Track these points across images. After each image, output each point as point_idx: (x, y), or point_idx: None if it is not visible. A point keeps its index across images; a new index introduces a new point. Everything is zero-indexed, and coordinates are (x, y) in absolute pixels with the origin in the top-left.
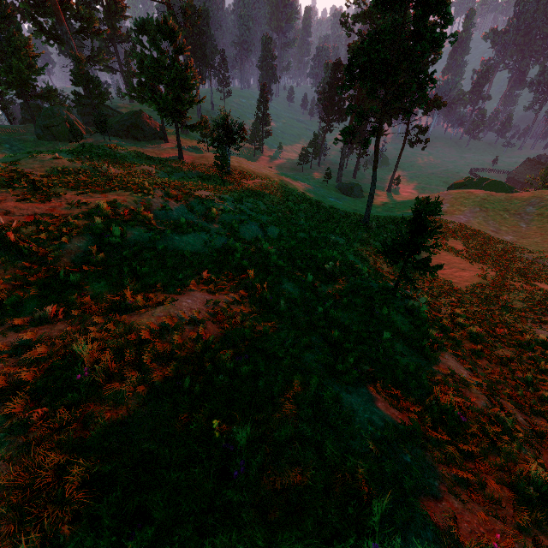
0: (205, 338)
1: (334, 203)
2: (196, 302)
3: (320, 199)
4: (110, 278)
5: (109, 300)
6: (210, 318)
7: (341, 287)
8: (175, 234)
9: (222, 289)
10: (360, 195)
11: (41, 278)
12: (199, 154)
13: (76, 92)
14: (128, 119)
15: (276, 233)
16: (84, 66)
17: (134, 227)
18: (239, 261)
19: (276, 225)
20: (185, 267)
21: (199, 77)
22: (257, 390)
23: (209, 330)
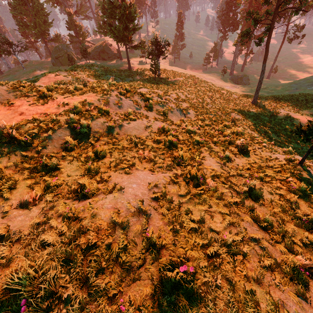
0: (148, 234)
1: (229, 90)
2: (140, 186)
3: (220, 87)
4: (78, 161)
5: (75, 181)
6: (151, 203)
7: (251, 159)
8: (125, 122)
9: (159, 167)
10: (247, 83)
11: (32, 164)
12: (140, 65)
13: (70, 34)
14: (99, 47)
15: (193, 115)
16: (72, 17)
17: (96, 119)
18: (171, 141)
19: (193, 109)
20: (132, 149)
21: (138, 10)
22: (205, 311)
23: (151, 219)
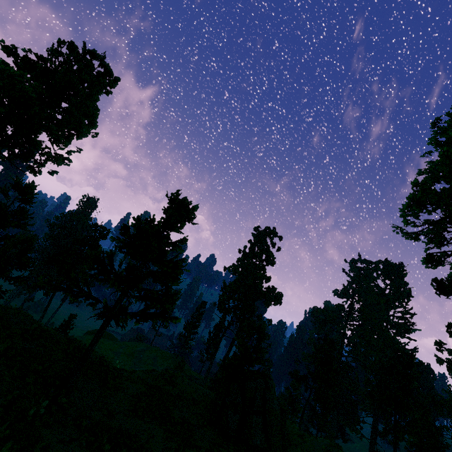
0: None
1: None
2: None
3: None
4: None
5: None
6: None
7: None
8: None
9: None
10: None
11: None
12: None
13: None
14: None
15: None
16: None
17: None
18: None
19: None
20: None
21: None
22: None
23: None
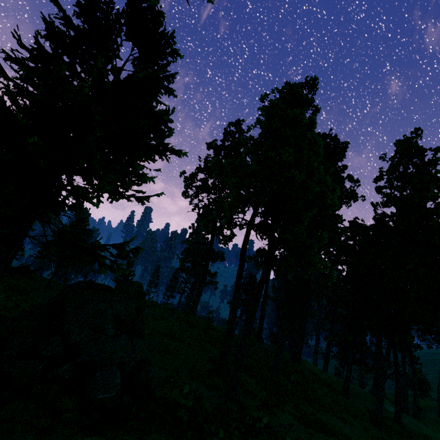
0: None
1: None
2: None
3: None
4: None
5: None
6: None
7: None
8: None
9: None
10: None
11: None
12: None
13: None
14: None
15: None
16: None
17: None
18: None
19: None
20: None
21: None
22: None
23: None
